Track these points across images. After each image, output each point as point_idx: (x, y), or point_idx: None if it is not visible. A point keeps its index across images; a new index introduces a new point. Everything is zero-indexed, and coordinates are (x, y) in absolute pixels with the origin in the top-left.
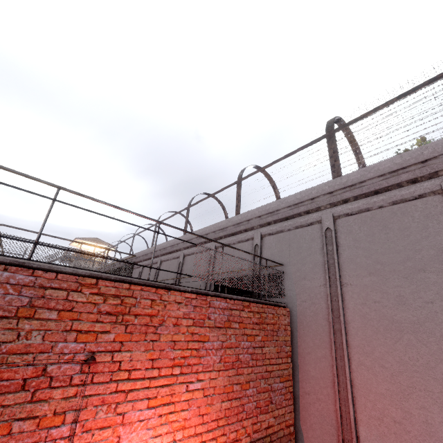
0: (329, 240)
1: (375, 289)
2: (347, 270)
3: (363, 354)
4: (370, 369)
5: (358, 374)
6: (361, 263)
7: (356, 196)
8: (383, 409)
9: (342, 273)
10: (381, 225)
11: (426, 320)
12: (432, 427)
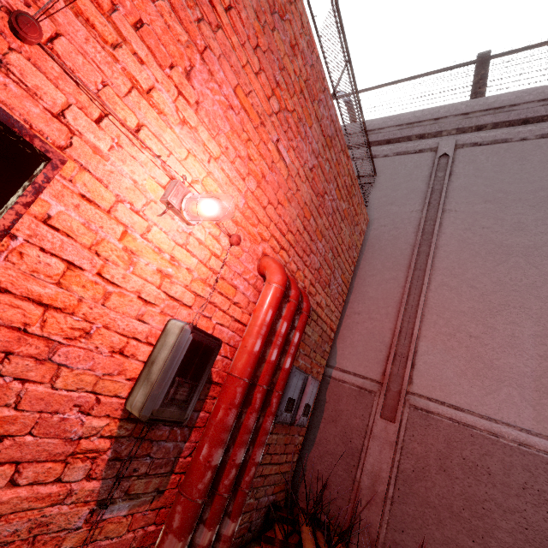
0: (441, 167)
1: (488, 216)
2: (455, 198)
3: (449, 275)
4: (454, 290)
5: (437, 294)
6: (478, 191)
7: (496, 124)
8: (458, 325)
9: (447, 199)
10: (517, 157)
11: (546, 244)
12: (518, 340)
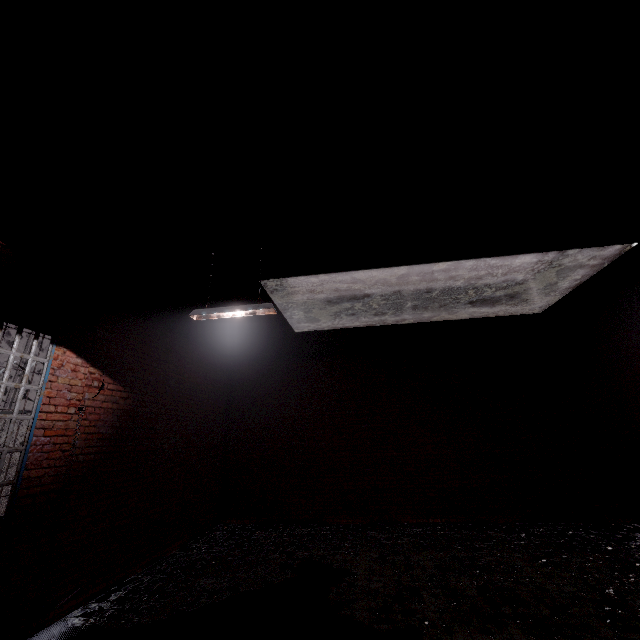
0: None
1: None
2: None
3: None
4: None
5: None
6: None
7: None
8: None
9: None
10: None
11: None
12: None
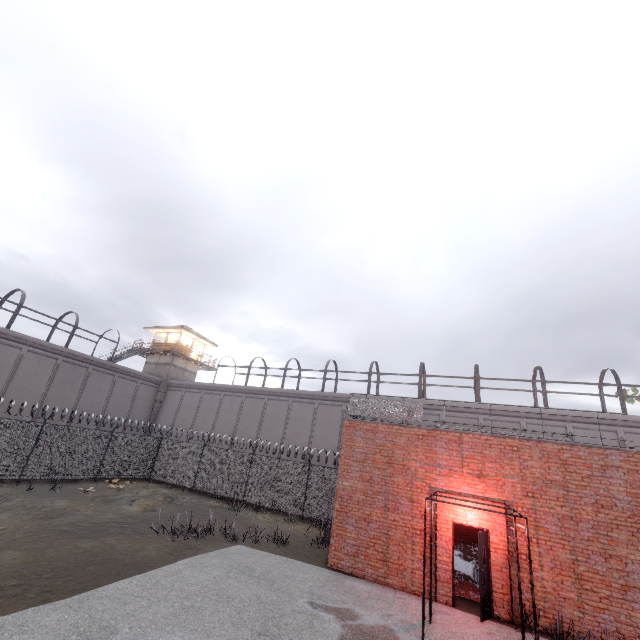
0: (622, 443)
1: None
2: None
3: None
4: None
5: None
6: None
7: (636, 426)
8: None
9: None
10: None
11: None
12: None
